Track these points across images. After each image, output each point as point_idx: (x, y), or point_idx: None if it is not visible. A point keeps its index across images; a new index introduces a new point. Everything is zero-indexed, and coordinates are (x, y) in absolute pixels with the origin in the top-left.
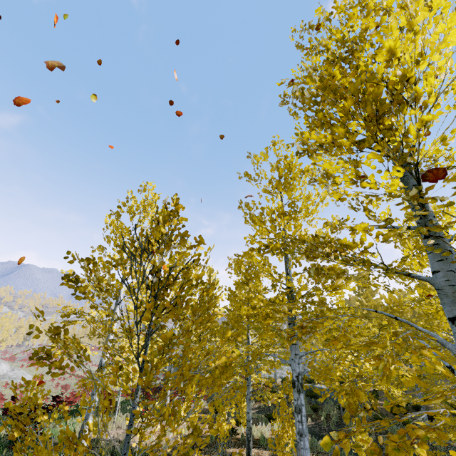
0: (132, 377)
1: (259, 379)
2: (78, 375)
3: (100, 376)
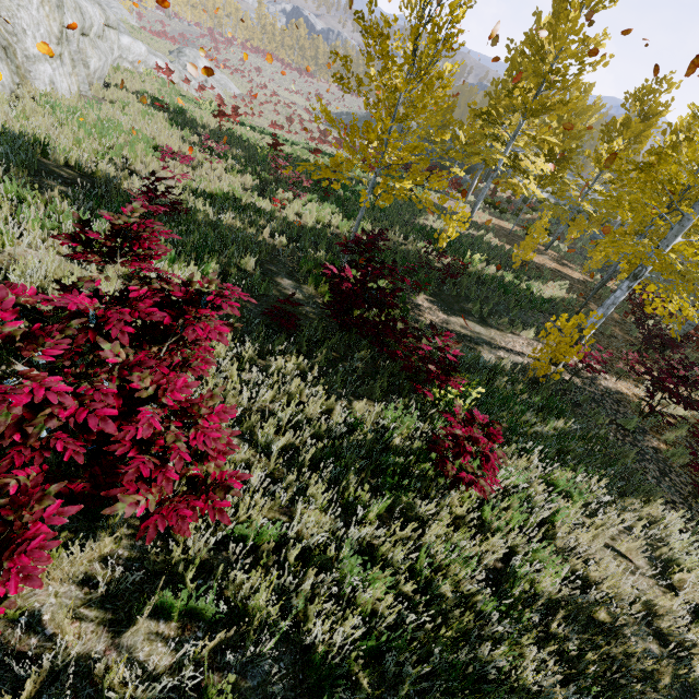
0: (521, 187)
1: (594, 215)
2: (287, 104)
3: (515, 184)
